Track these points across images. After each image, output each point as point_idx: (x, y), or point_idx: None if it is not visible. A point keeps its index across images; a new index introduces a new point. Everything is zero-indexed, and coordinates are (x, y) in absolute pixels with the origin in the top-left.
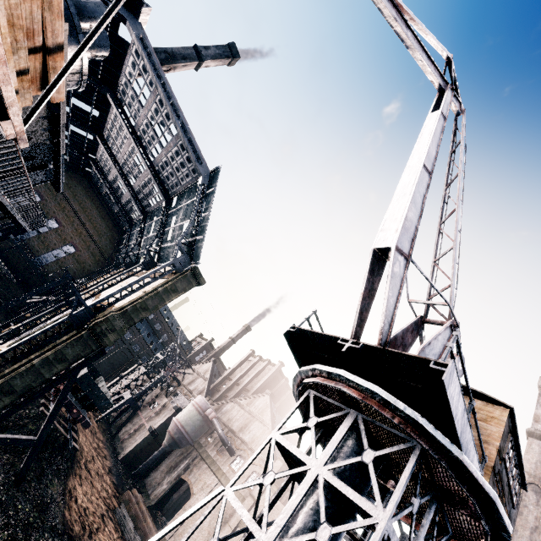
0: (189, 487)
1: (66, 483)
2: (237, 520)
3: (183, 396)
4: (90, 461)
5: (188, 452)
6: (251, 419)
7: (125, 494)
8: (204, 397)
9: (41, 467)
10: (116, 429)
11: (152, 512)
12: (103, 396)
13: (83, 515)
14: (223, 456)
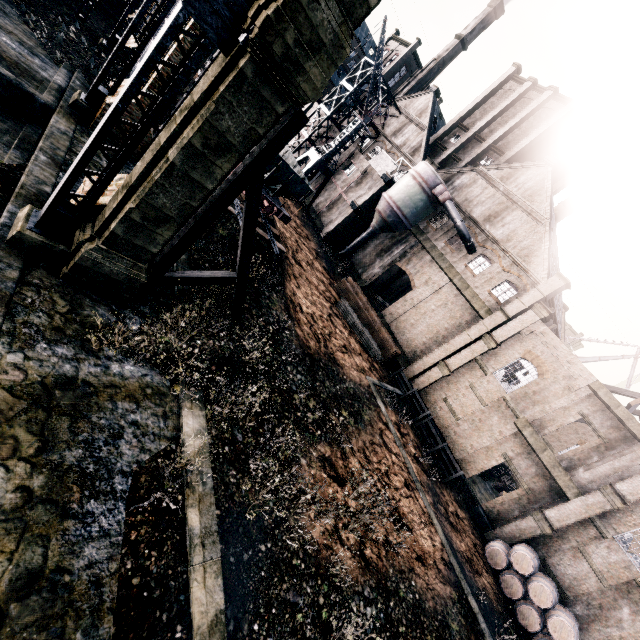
0: (402, 269)
1: (284, 292)
2: (478, 332)
3: (385, 154)
4: (296, 251)
5: (402, 236)
6: (508, 206)
7: (341, 283)
8: (430, 166)
9: (253, 285)
10: (307, 198)
11: (365, 291)
12: (296, 178)
13: (312, 324)
14: (456, 251)
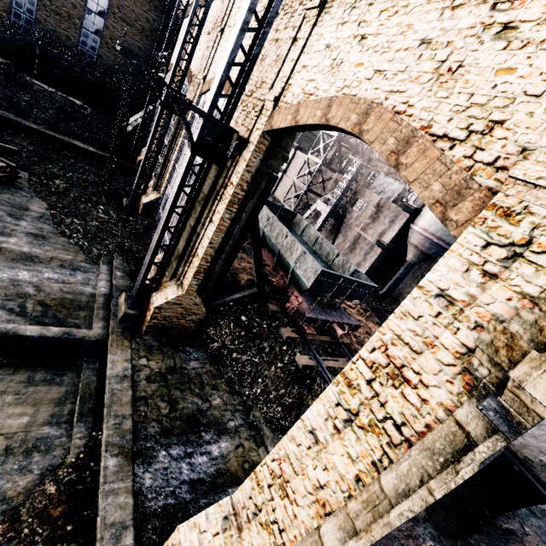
0: None
1: None
2: None
3: (385, 177)
4: None
5: None
6: None
7: None
8: None
9: None
10: None
11: None
12: (358, 284)
13: None
14: None
